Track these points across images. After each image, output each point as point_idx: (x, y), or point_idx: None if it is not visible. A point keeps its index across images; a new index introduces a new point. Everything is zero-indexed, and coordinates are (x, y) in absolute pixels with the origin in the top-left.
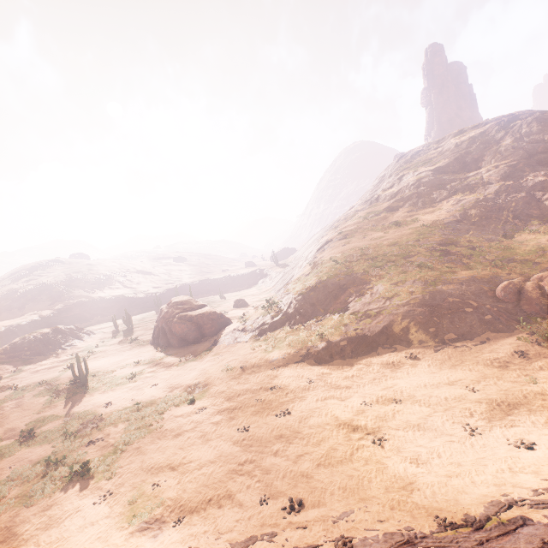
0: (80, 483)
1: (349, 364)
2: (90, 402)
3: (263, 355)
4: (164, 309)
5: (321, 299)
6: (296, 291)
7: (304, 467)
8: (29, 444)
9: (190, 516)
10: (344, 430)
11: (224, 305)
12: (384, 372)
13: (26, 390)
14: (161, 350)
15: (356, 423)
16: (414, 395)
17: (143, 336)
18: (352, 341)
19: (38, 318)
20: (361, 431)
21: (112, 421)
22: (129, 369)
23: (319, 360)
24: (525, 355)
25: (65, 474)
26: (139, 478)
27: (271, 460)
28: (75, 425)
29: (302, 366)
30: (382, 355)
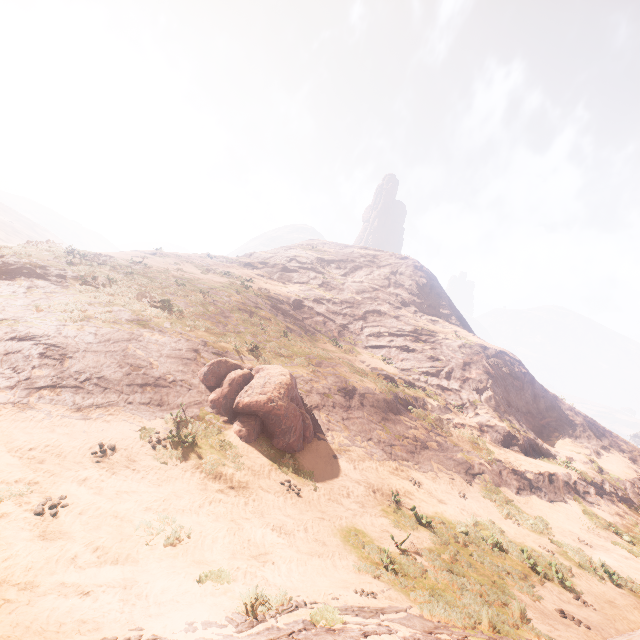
0: None
1: None
2: None
3: None
4: None
5: None
6: None
7: None
8: None
9: None
10: None
11: None
12: None
13: None
14: None
15: None
16: None
17: None
18: None
19: None
20: None
21: None
22: None
23: None
24: (107, 454)
25: None
26: None
27: None
28: None
29: None
30: None
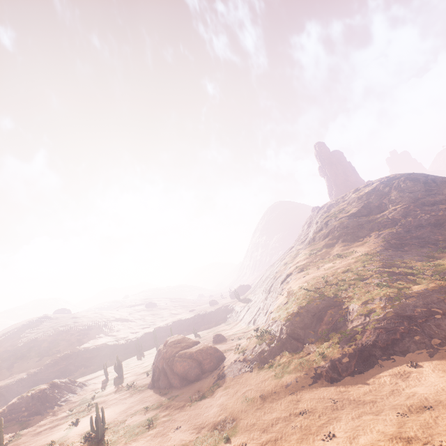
0: None
1: (360, 379)
2: None
3: (276, 381)
4: (162, 349)
5: (307, 322)
6: (283, 318)
7: None
8: None
9: None
10: (399, 443)
11: (203, 342)
12: (397, 383)
13: None
14: (164, 392)
15: (406, 435)
16: (440, 399)
17: (137, 381)
18: (352, 357)
19: (26, 376)
20: (417, 442)
21: None
22: (141, 416)
23: (330, 379)
24: None
25: None
26: None
27: None
28: None
29: (317, 387)
30: (385, 367)
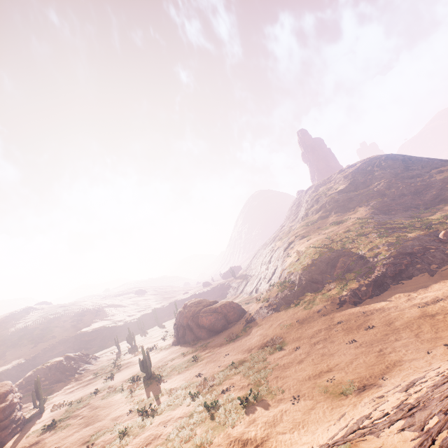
0: (258, 404)
1: (378, 299)
2: (177, 380)
3: (307, 311)
4: (184, 310)
5: (323, 269)
6: (299, 269)
7: (427, 336)
8: (159, 413)
9: (387, 375)
10: (427, 318)
11: None
12: (410, 294)
13: (85, 400)
14: (194, 343)
15: (430, 314)
16: (447, 295)
17: (155, 345)
18: (368, 286)
19: (24, 361)
20: (439, 315)
21: (223, 378)
22: (181, 359)
23: (353, 303)
24: None
25: (234, 406)
26: (307, 384)
27: (399, 342)
28: (188, 391)
29: (344, 309)
30: (396, 288)
